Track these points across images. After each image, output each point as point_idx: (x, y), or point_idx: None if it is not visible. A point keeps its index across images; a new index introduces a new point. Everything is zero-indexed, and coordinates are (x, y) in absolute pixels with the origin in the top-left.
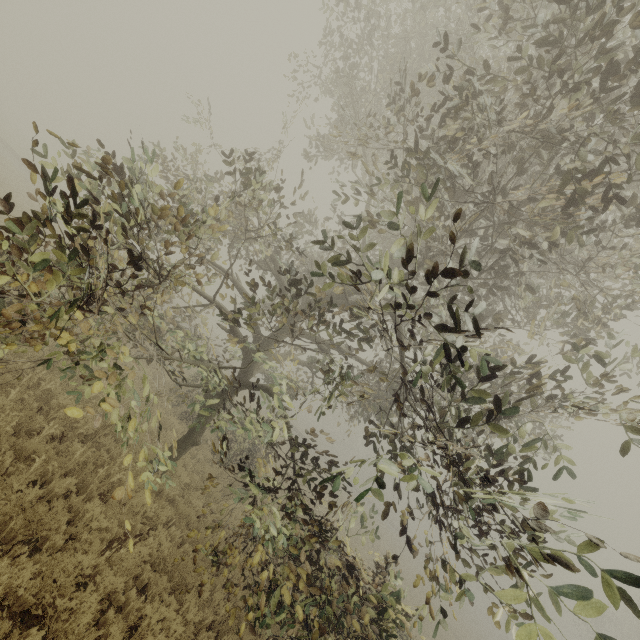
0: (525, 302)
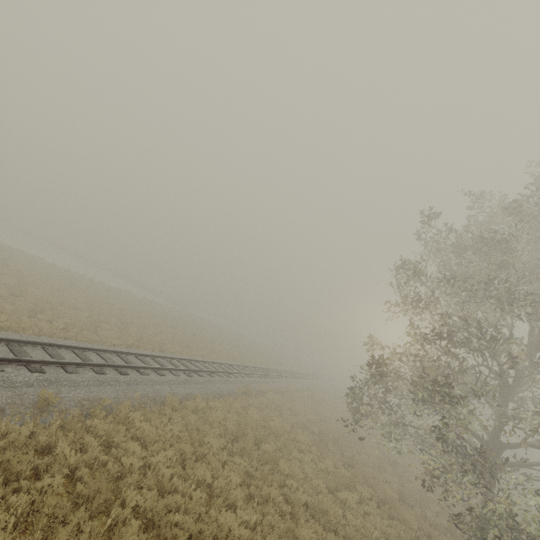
0: None
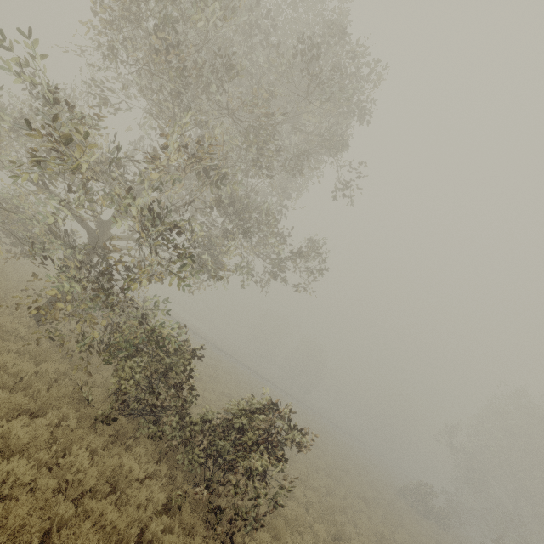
0: (229, 147)
